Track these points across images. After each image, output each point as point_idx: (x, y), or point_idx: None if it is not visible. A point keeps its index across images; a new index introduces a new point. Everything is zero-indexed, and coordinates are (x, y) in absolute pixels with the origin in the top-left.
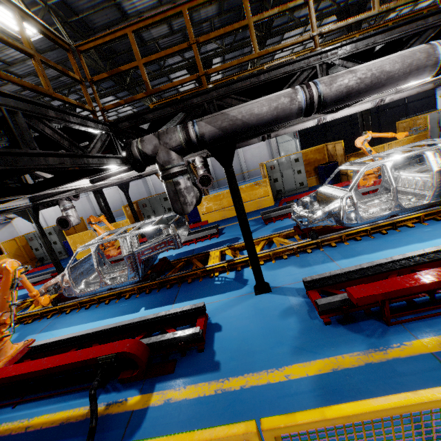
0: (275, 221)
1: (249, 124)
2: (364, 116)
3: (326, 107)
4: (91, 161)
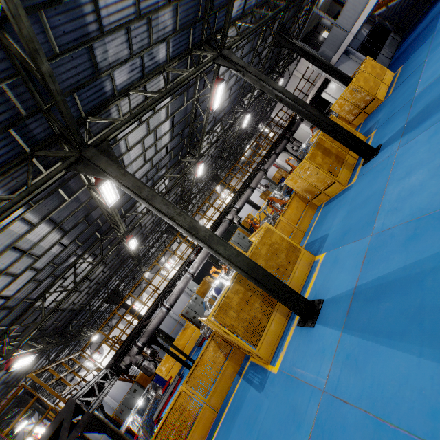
0: (204, 342)
1: (155, 327)
2: (208, 257)
3: (173, 305)
4: (113, 382)
